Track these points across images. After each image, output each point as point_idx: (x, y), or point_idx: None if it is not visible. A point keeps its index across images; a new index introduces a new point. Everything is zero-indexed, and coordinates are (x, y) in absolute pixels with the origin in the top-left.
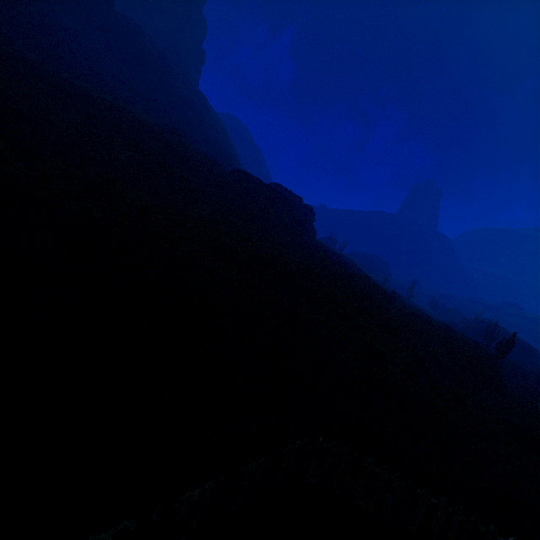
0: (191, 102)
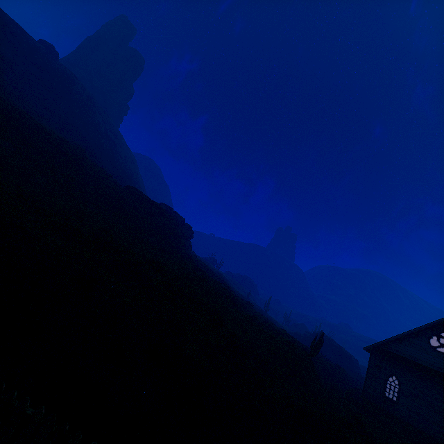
0: (107, 135)
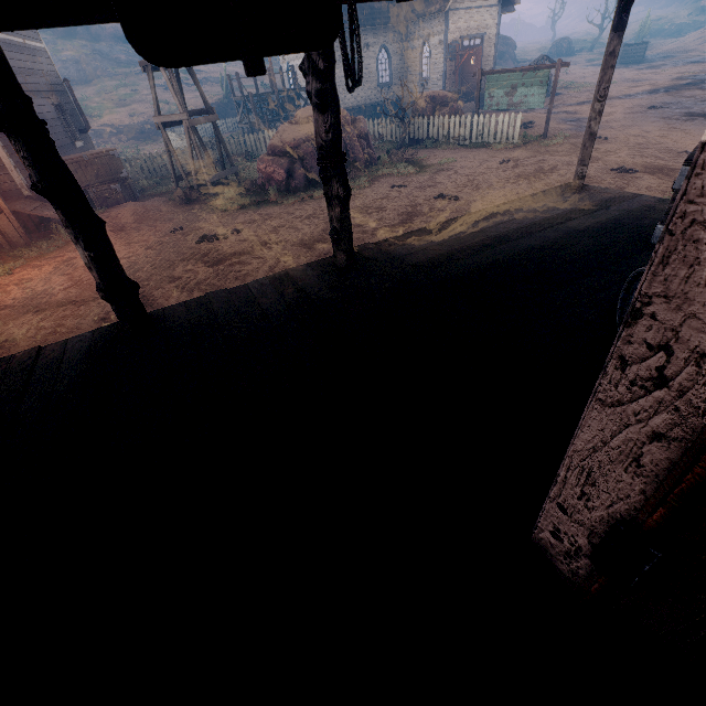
0: None
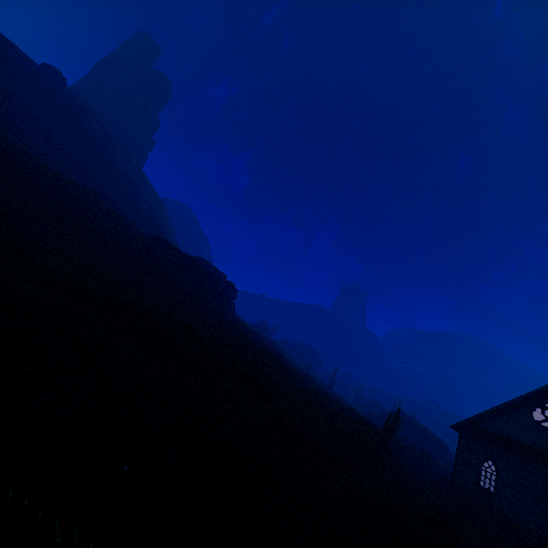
0: (128, 176)
